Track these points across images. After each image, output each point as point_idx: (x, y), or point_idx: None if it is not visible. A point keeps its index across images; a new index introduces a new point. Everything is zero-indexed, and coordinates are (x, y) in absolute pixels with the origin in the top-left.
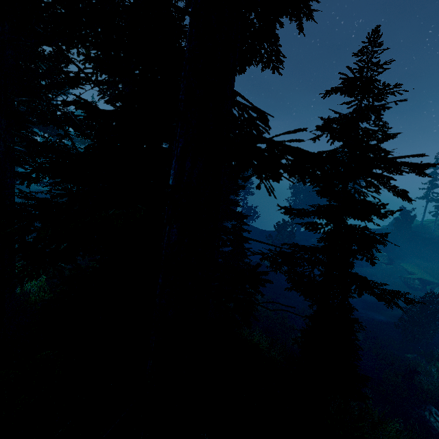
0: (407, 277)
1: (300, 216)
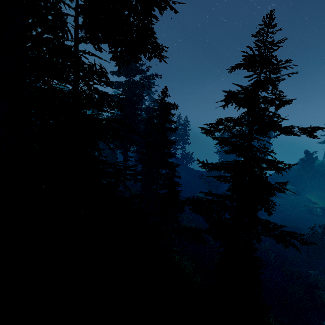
0: (311, 206)
1: (213, 170)
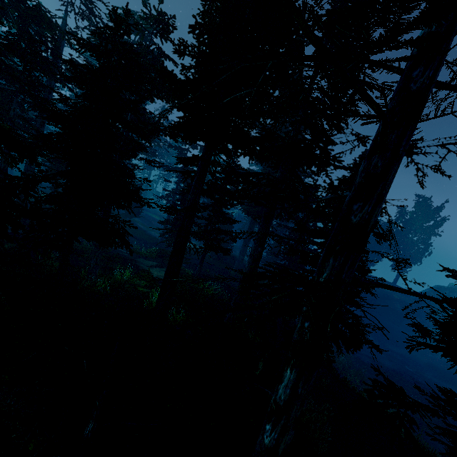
0: None
1: None
